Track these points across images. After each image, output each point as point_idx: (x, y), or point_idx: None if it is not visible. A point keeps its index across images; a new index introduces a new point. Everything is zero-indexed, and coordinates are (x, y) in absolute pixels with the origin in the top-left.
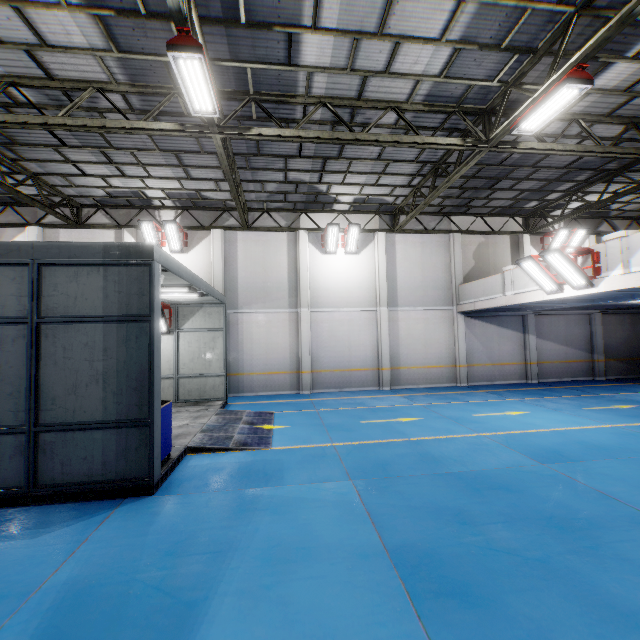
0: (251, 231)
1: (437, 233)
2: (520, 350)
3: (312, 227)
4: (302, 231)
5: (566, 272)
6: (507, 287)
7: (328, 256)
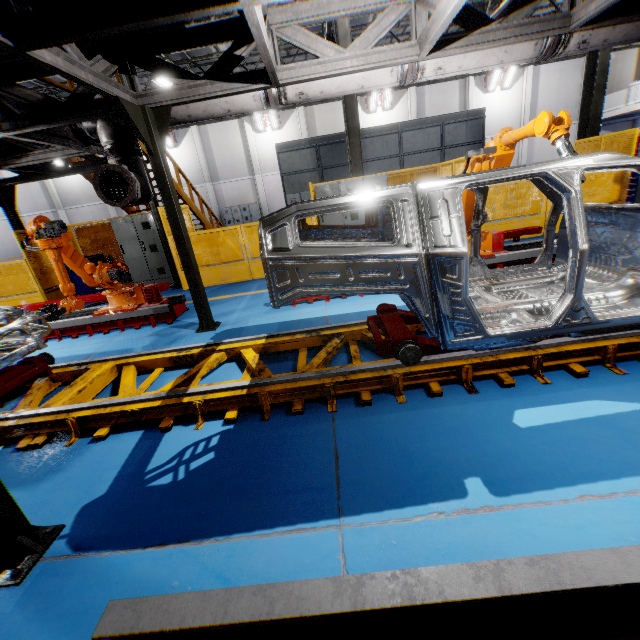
0: (434, 84)
1: (575, 58)
2: None
3: (477, 72)
4: (471, 77)
5: None
6: (629, 99)
7: (488, 95)
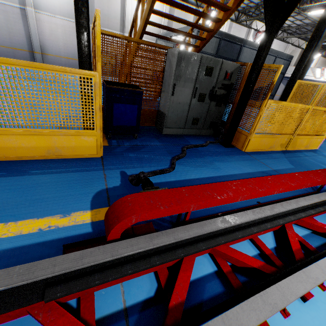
0: (237, 24)
1: (285, 42)
2: (281, 91)
3: (255, 28)
4: (252, 29)
5: (325, 74)
6: None
7: None
